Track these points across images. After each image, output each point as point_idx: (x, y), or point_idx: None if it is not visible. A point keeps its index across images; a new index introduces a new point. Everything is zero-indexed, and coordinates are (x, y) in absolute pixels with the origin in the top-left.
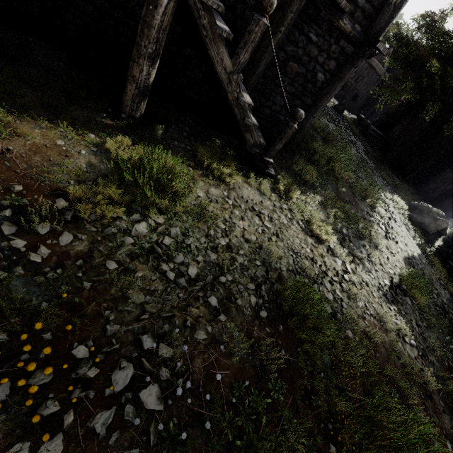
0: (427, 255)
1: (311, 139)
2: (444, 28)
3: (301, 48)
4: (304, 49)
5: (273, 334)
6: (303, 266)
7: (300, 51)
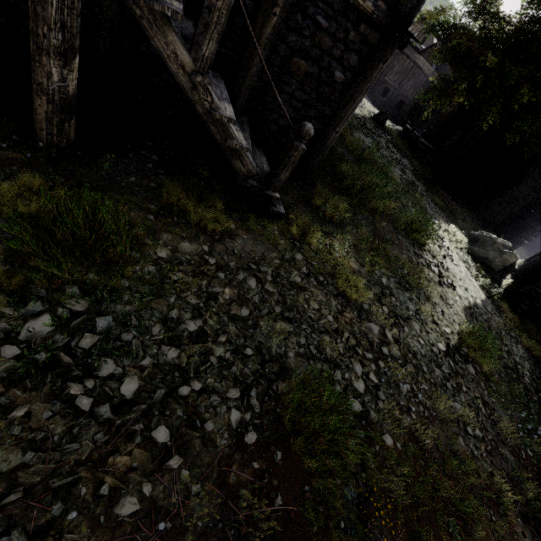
0: (494, 300)
1: (340, 160)
2: (500, 12)
3: (308, 37)
4: (311, 38)
5: (265, 470)
6: (321, 345)
7: (307, 41)
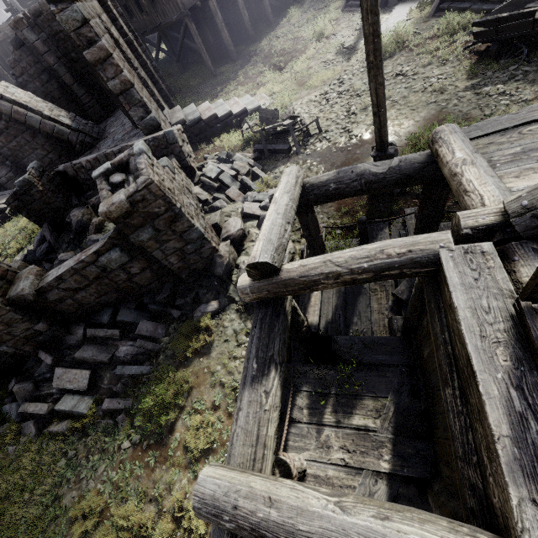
0: None
1: None
2: None
3: None
4: None
5: None
6: None
7: None
